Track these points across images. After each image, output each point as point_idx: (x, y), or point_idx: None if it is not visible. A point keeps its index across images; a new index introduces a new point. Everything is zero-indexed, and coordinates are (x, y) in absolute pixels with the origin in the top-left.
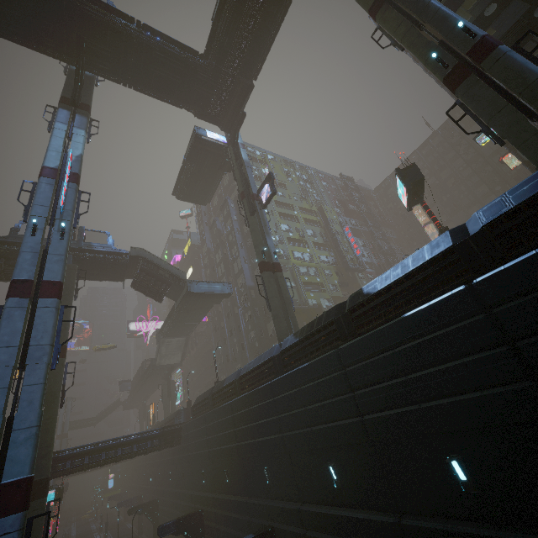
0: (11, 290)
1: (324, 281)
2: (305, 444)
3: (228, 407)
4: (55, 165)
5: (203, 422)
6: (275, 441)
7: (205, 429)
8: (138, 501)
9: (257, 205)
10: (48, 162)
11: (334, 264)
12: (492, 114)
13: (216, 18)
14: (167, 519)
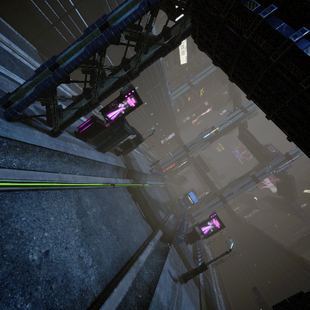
0: (252, 176)
1: None
2: (259, 257)
3: (256, 235)
4: (291, 154)
5: (247, 230)
6: (255, 250)
7: (246, 231)
8: None
9: None
10: (290, 152)
11: None
12: None
13: None
14: None
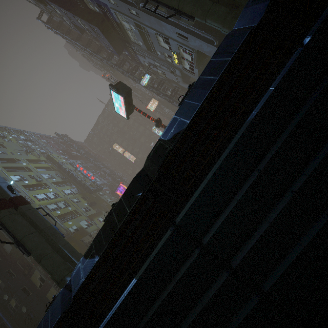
0: None
1: (76, 207)
2: None
3: None
4: None
5: None
6: None
7: None
8: None
9: None
10: None
11: (79, 192)
12: None
13: None
14: None
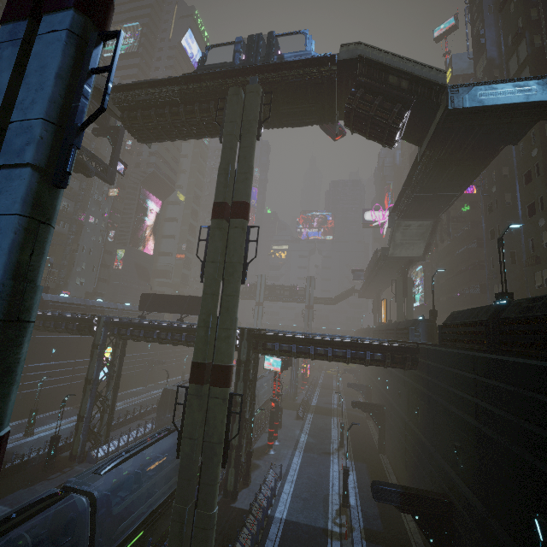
0: (5, 8)
1: None
2: None
3: None
4: None
5: (468, 367)
6: None
7: (471, 382)
8: (366, 390)
9: None
10: None
11: None
12: None
13: None
14: (394, 437)
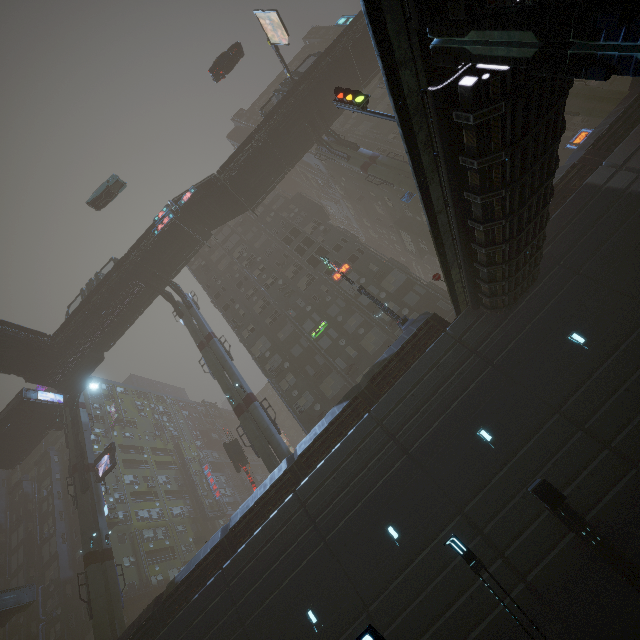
0: None
1: (175, 542)
2: None
3: None
4: None
5: None
6: None
7: None
8: None
9: (92, 477)
10: None
11: (191, 514)
12: (253, 439)
13: (73, 315)
14: None
